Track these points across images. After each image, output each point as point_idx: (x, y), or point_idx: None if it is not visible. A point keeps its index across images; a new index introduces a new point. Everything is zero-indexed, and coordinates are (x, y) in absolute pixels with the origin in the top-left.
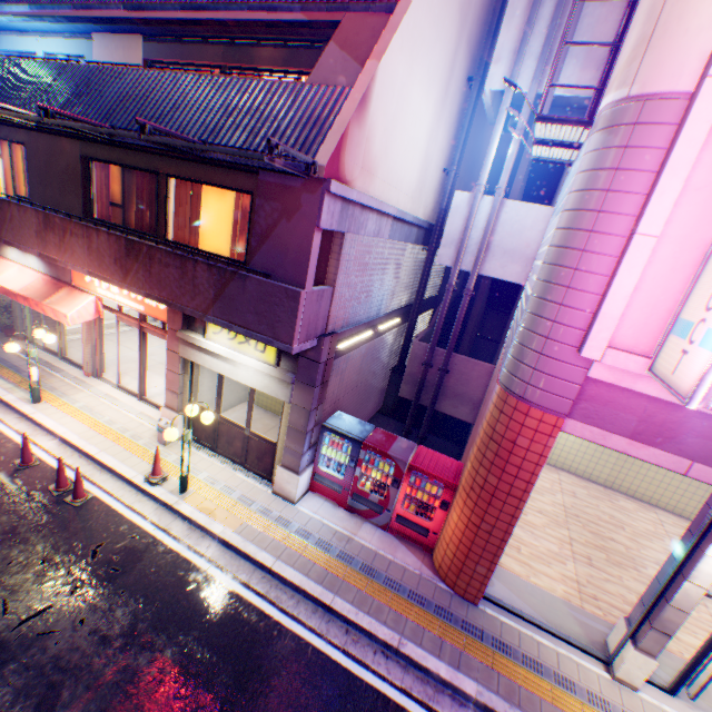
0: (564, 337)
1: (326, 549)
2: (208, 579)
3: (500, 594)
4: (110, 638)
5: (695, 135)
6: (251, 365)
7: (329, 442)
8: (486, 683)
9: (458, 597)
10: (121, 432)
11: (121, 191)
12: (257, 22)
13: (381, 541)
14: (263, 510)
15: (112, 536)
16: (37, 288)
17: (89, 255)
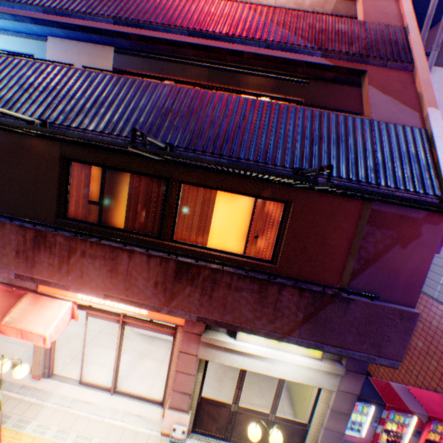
0: None
1: None
2: None
3: None
4: None
5: None
6: (296, 362)
7: None
8: None
9: None
10: None
11: (98, 188)
12: (279, 58)
13: None
14: None
15: None
16: None
17: (109, 277)
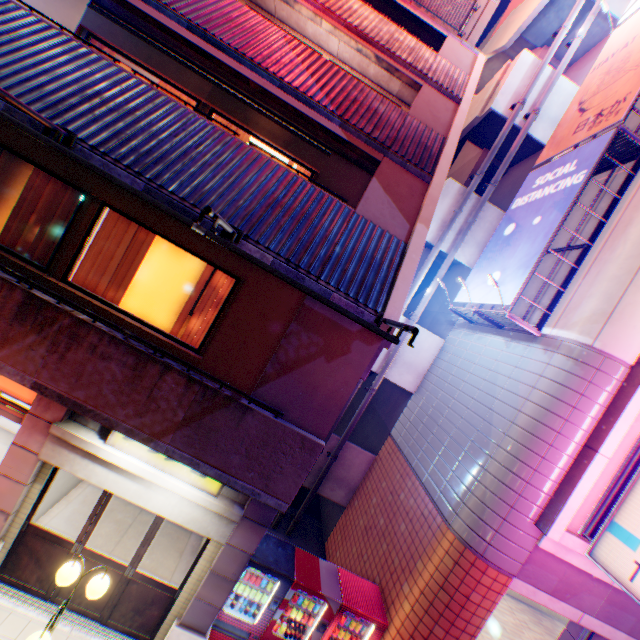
0: (526, 510)
1: None
2: None
3: None
4: None
5: (639, 399)
6: (181, 492)
7: (246, 575)
8: None
9: None
10: None
11: None
12: (290, 106)
13: None
14: None
15: None
16: None
17: None
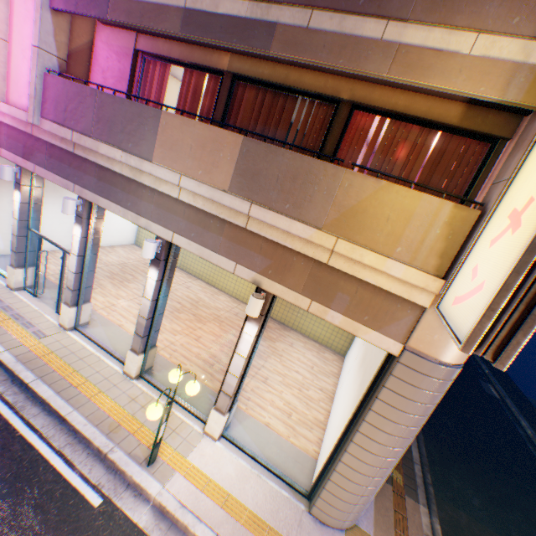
0: None
1: None
2: None
3: None
4: None
5: None
6: None
7: None
8: None
9: None
10: None
11: None
12: None
13: None
14: None
15: None
16: None
17: None
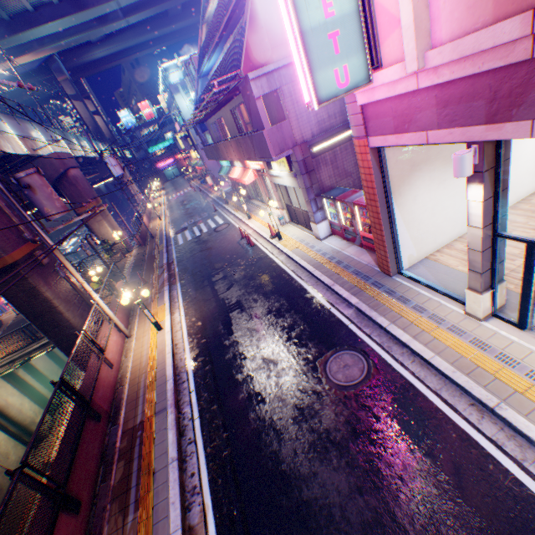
0: None
1: (324, 255)
2: (277, 265)
3: (415, 274)
4: (246, 277)
5: None
6: (284, 175)
7: (329, 205)
8: (364, 301)
9: (382, 274)
10: (270, 224)
11: (246, 117)
12: (237, 1)
13: (355, 252)
14: (306, 244)
15: (256, 255)
16: (241, 175)
17: (234, 153)
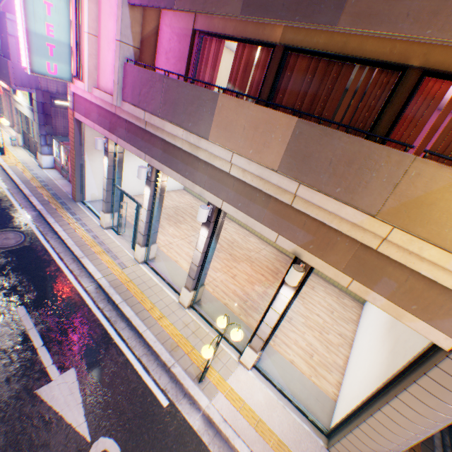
0: None
1: (38, 178)
2: None
3: (92, 205)
4: None
5: None
6: (25, 106)
7: (58, 146)
8: (48, 209)
9: (72, 199)
10: None
11: None
12: None
13: (64, 184)
14: (28, 166)
15: None
16: None
17: None
